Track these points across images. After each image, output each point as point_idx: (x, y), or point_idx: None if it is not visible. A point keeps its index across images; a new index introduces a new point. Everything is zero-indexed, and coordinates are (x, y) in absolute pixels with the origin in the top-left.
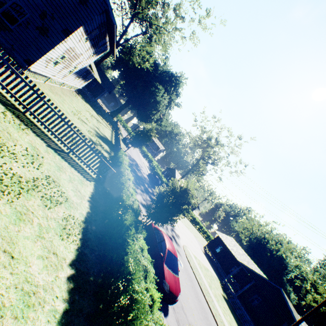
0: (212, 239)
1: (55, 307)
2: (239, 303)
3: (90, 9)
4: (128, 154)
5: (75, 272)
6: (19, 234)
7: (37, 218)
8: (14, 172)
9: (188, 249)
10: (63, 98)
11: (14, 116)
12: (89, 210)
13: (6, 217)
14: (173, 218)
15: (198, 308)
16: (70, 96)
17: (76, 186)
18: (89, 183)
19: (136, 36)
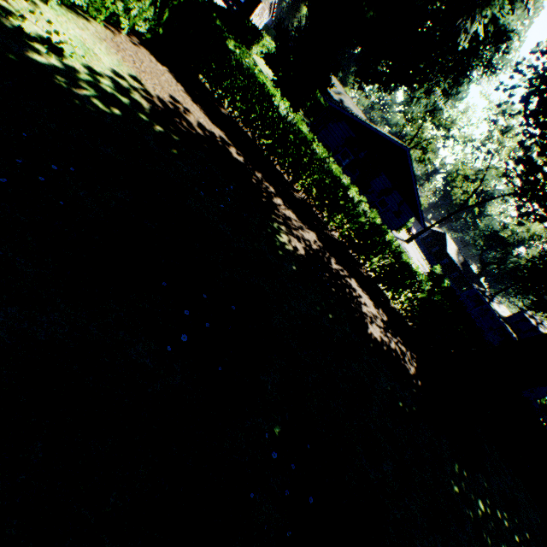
0: None
1: None
2: None
3: None
4: None
5: None
6: None
7: None
8: None
9: None
10: None
11: None
12: None
13: None
14: None
15: None
16: None
17: None
18: None
19: None
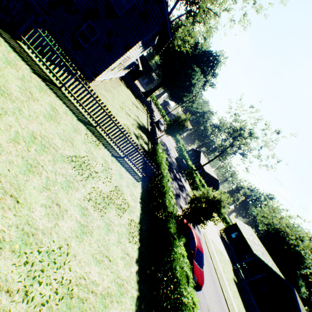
0: (229, 225)
1: (133, 294)
2: (247, 288)
3: (149, 24)
4: (160, 139)
5: (139, 267)
6: (110, 242)
7: (116, 227)
8: (100, 190)
9: (207, 235)
10: (113, 93)
11: (91, 133)
12: (141, 211)
13: (102, 229)
14: (204, 222)
15: (214, 292)
16: (116, 87)
17: (131, 190)
18: (138, 184)
19: (180, 17)
